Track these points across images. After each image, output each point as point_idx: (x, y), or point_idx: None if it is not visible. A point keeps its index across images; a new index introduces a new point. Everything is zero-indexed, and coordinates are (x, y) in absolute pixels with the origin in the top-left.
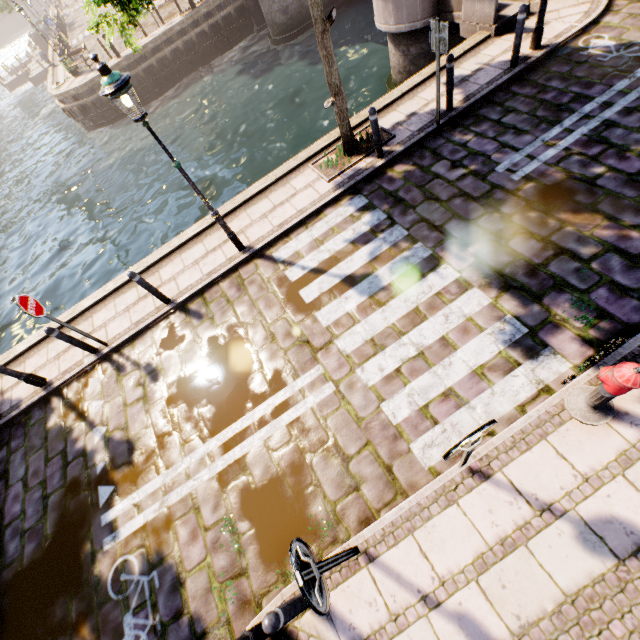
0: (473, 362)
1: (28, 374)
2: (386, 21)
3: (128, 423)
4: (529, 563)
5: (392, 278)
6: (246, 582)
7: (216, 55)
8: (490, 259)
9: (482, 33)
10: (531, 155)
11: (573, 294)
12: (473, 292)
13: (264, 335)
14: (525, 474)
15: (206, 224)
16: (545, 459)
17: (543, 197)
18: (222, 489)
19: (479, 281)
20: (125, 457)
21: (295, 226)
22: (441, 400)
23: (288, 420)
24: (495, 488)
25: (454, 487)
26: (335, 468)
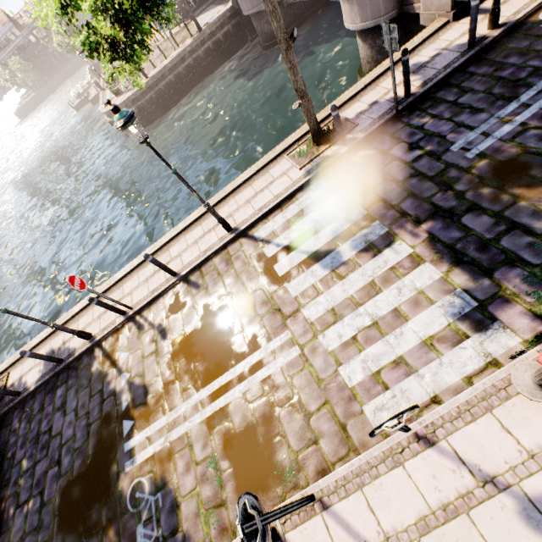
0: (423, 333)
1: (79, 331)
2: (353, 21)
3: (144, 371)
4: (470, 532)
5: (352, 254)
6: (225, 512)
7: (219, 65)
8: (442, 235)
9: (440, 20)
10: (486, 132)
11: (525, 269)
12: (425, 266)
13: (245, 303)
14: (469, 444)
15: (204, 210)
16: (490, 432)
17: (497, 173)
18: (209, 431)
19: (431, 256)
20: (142, 399)
21: (272, 209)
22: (392, 367)
23: (261, 377)
24: (439, 455)
25: (400, 450)
26: (298, 422)
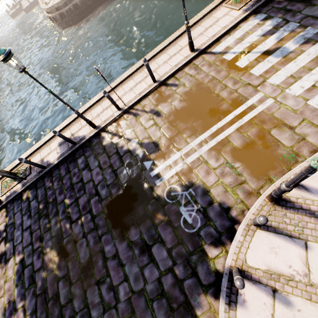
0: None
1: (89, 120)
2: None
3: (150, 135)
4: None
5: (295, 46)
6: (247, 185)
7: None
8: None
9: None
10: None
11: None
12: None
13: (219, 86)
14: None
15: (166, 43)
16: None
17: None
18: (218, 152)
19: None
20: (154, 149)
21: (222, 35)
22: None
23: (248, 118)
24: None
25: None
26: (286, 133)
